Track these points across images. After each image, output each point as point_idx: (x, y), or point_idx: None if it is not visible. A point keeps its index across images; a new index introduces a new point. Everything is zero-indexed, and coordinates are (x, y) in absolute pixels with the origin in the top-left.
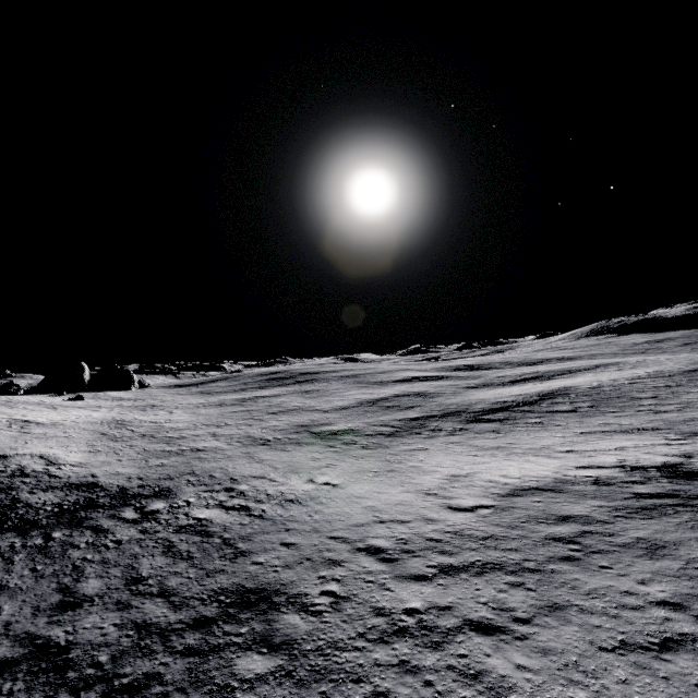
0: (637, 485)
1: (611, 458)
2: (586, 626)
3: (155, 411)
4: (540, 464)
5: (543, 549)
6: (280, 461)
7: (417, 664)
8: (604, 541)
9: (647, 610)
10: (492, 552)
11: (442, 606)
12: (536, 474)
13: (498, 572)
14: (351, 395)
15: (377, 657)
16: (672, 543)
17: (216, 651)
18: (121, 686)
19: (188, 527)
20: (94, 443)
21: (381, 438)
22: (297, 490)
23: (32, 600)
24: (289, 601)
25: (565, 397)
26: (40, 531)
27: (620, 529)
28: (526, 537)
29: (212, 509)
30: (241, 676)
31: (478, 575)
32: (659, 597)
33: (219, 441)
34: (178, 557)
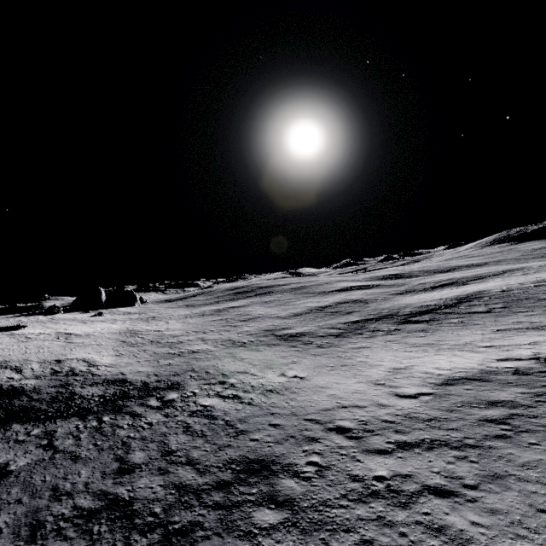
0: None
1: (526, 351)
2: (524, 492)
3: (156, 322)
4: (466, 357)
5: (479, 428)
6: (256, 359)
7: (391, 519)
8: (530, 422)
9: None
10: (437, 431)
11: (403, 475)
12: (463, 366)
13: (445, 447)
14: (302, 304)
15: (359, 513)
16: None
17: (237, 506)
18: (174, 530)
19: (197, 412)
20: (118, 348)
21: (331, 339)
22: (273, 382)
23: (99, 467)
24: (284, 469)
25: (480, 300)
26: (94, 416)
27: (542, 412)
28: (463, 419)
29: (212, 398)
30: (259, 525)
31: (428, 450)
32: None
33: (208, 344)
34: (195, 435)
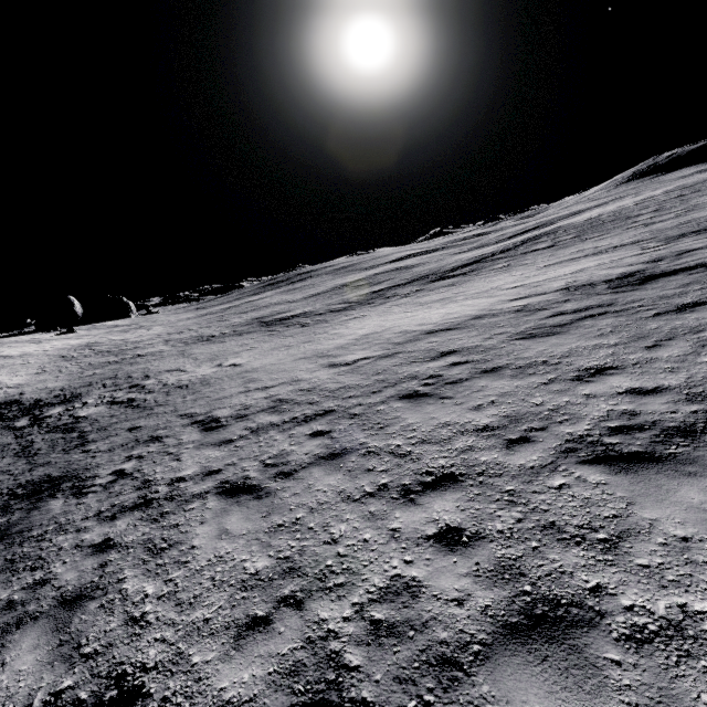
0: (568, 304)
1: (559, 283)
2: (354, 472)
3: (136, 331)
4: (473, 305)
5: (390, 390)
6: (207, 353)
7: (116, 542)
8: (472, 369)
9: (452, 441)
10: (328, 403)
11: (212, 471)
12: (457, 316)
13: (314, 423)
14: (332, 283)
15: (87, 537)
16: (558, 357)
17: None
18: None
19: (61, 426)
20: (46, 365)
21: (327, 315)
22: (196, 376)
23: None
24: (73, 485)
25: (550, 235)
26: None
27: (504, 353)
28: (383, 380)
29: (99, 407)
30: None
31: (287, 430)
32: (483, 422)
33: (167, 345)
34: (23, 456)
